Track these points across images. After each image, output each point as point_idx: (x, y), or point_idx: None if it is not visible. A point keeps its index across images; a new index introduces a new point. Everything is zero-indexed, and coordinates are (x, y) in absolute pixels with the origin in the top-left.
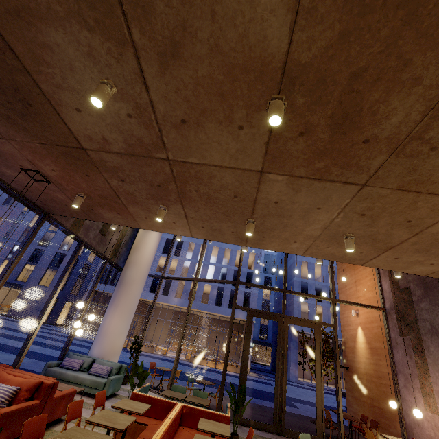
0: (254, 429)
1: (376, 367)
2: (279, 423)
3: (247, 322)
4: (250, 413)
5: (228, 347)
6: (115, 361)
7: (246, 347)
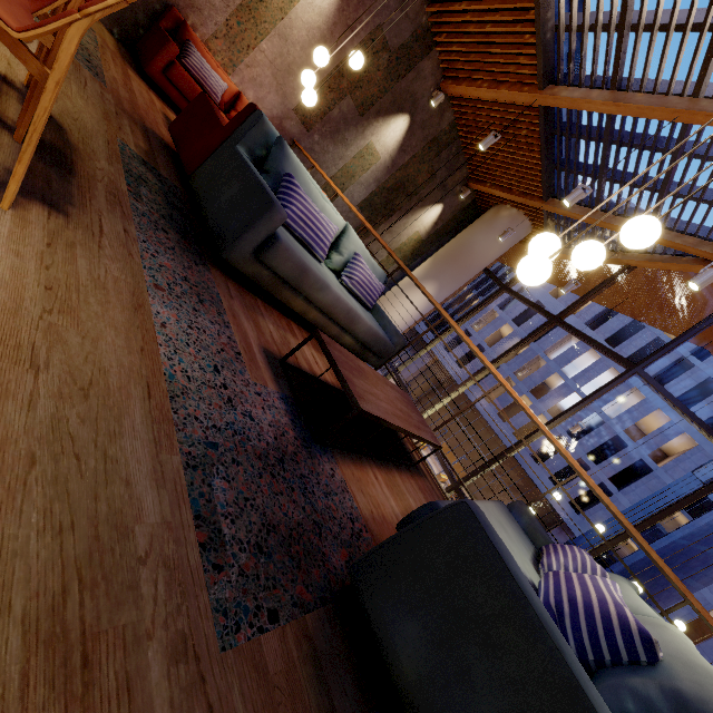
0: None
1: None
2: None
3: None
4: None
5: None
6: None
7: None
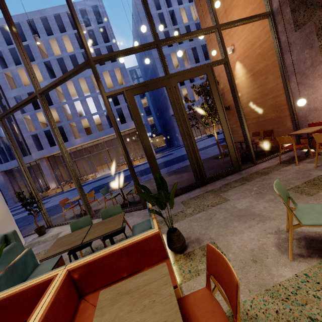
0: (182, 195)
1: (261, 88)
2: (201, 177)
3: (130, 106)
4: (171, 182)
5: (122, 144)
6: (8, 228)
7: (142, 133)
